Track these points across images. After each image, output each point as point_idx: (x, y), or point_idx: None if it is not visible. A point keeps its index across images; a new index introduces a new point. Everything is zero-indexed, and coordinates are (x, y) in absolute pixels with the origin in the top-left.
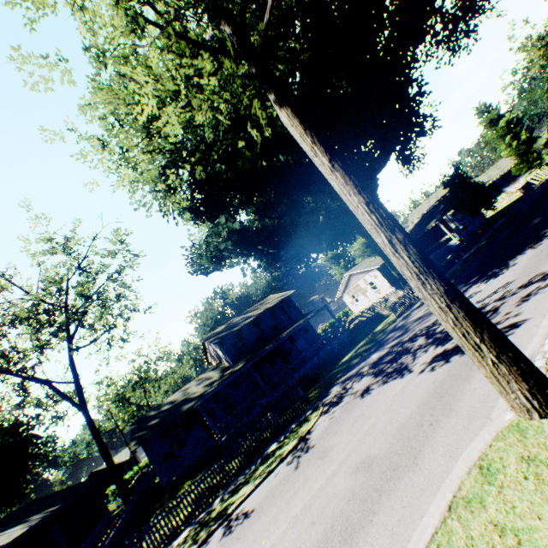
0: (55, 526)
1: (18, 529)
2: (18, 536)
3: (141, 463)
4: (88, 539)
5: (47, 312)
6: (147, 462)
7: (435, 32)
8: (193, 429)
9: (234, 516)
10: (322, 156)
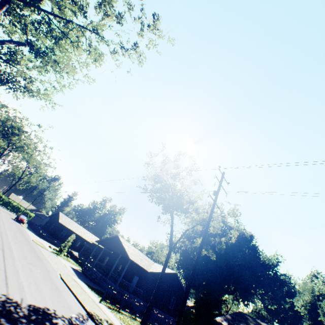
0: None
1: None
2: None
3: None
4: None
5: None
6: None
7: None
8: None
9: None
10: None
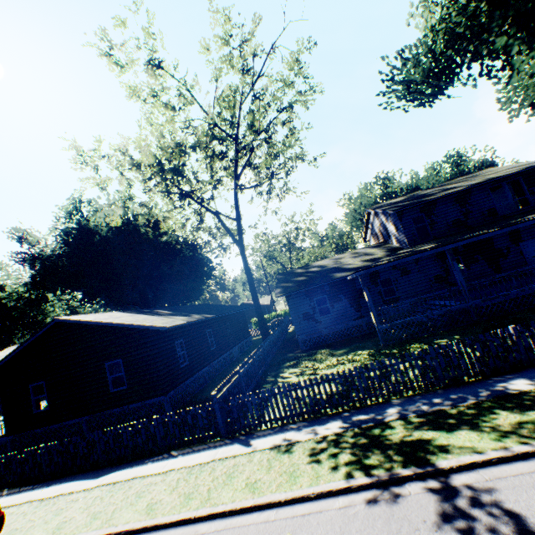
0: (209, 329)
1: (180, 319)
2: (176, 325)
3: (277, 312)
4: (232, 349)
5: (219, 140)
6: (282, 313)
7: None
8: (339, 301)
9: (460, 488)
10: None
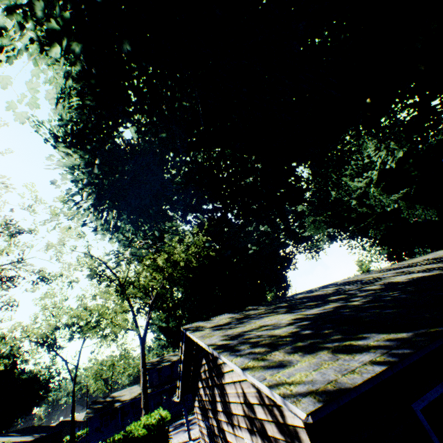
0: None
1: (31, 437)
2: (31, 439)
3: None
4: None
5: (80, 327)
6: None
7: (278, 257)
8: (115, 418)
9: None
10: (141, 364)
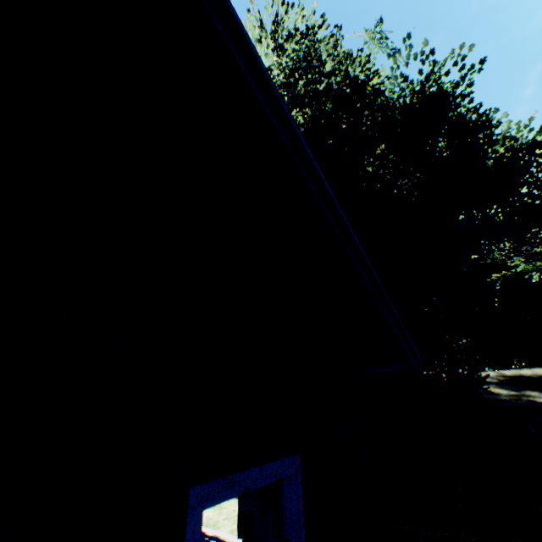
0: None
1: None
2: None
3: None
4: None
5: None
6: None
7: None
8: None
9: None
10: None
